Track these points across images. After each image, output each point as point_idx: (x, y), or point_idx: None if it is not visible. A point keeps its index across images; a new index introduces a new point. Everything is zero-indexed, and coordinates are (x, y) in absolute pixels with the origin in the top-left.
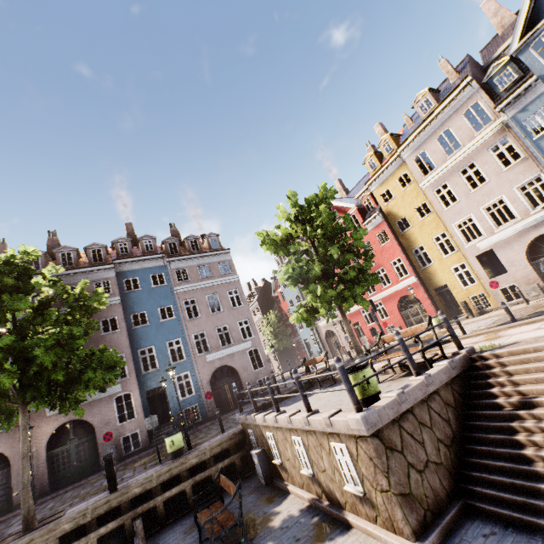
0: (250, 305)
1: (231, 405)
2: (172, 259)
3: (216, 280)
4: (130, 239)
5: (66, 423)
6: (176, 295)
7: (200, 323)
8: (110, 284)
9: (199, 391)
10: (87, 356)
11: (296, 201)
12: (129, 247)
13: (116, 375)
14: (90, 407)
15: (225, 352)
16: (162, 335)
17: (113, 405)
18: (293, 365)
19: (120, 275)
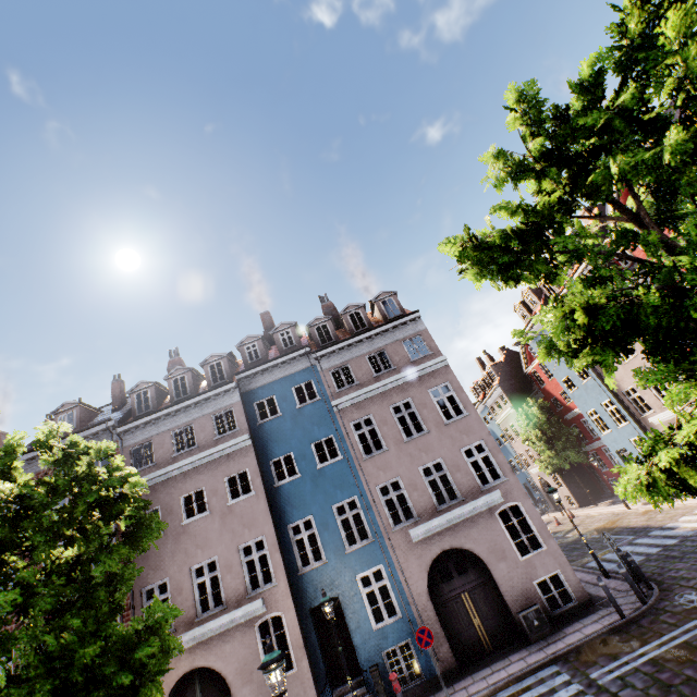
0: (488, 395)
1: (484, 642)
2: (321, 353)
3: (402, 373)
4: (259, 336)
5: (190, 672)
6: (337, 415)
7: (386, 462)
8: (235, 414)
9: (407, 609)
10: (81, 636)
11: (538, 111)
12: (260, 349)
13: (155, 672)
14: (220, 643)
15: (447, 518)
16: (324, 493)
17: (255, 641)
18: (598, 492)
19: (248, 397)
